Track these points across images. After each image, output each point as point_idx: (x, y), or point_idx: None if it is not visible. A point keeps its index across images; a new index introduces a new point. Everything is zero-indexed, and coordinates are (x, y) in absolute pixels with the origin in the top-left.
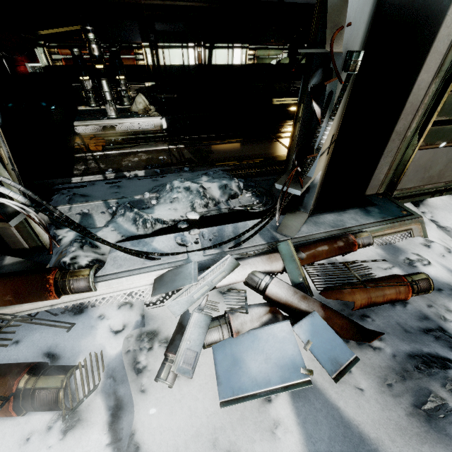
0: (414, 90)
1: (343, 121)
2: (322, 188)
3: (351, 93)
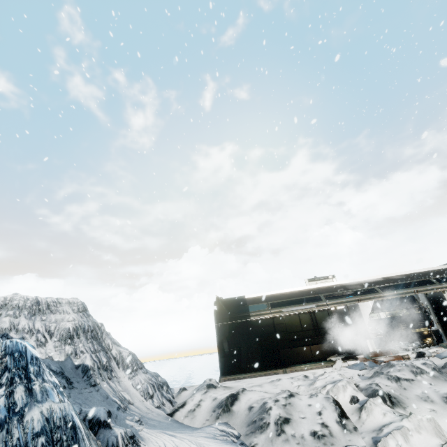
0: None
1: (438, 318)
2: None
3: (435, 312)
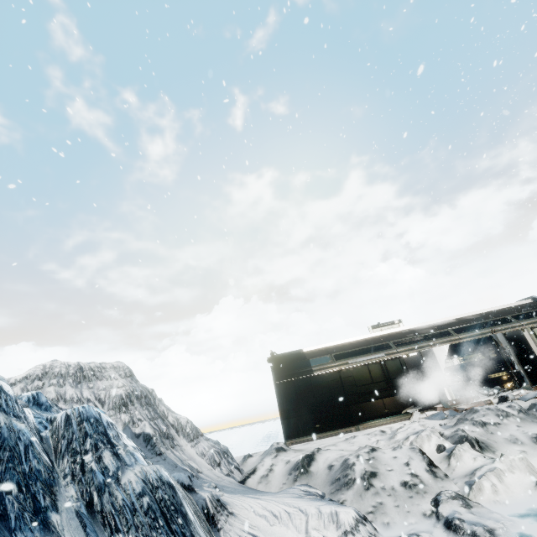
0: (533, 348)
1: (518, 359)
2: (530, 379)
3: (515, 352)
